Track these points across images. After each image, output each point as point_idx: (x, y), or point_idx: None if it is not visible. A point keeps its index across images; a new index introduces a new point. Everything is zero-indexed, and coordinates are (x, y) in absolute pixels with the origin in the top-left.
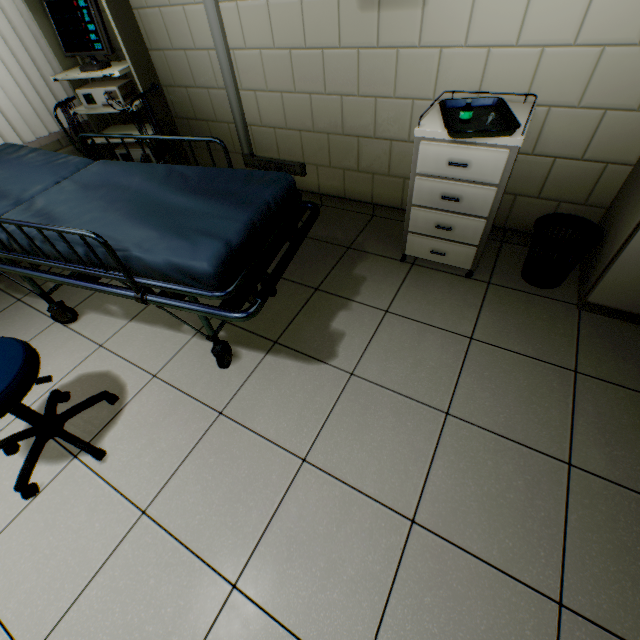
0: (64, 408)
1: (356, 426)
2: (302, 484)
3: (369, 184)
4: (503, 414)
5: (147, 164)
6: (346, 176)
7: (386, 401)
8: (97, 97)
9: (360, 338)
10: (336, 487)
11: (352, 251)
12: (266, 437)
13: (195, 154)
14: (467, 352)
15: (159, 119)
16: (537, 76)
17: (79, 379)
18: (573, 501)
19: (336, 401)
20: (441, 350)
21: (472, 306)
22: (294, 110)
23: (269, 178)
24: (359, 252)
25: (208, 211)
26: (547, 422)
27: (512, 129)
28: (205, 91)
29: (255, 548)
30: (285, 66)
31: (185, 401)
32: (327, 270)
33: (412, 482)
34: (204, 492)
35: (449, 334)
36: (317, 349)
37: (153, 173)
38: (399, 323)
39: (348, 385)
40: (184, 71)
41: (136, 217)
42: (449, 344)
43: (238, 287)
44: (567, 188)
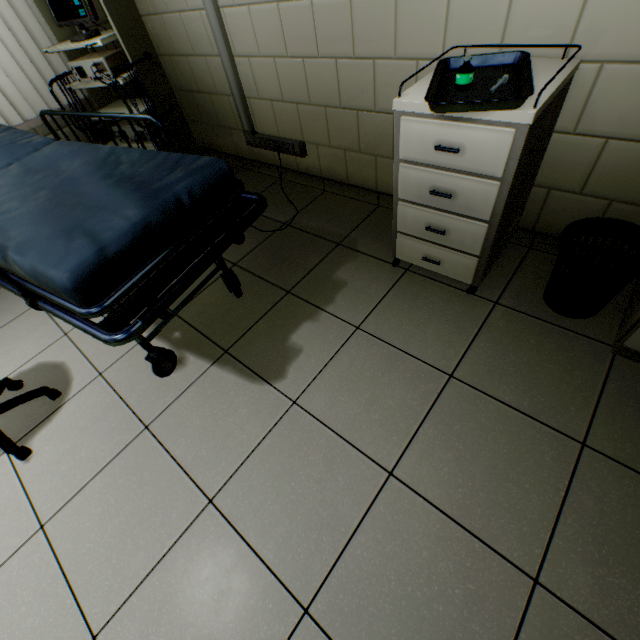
0: (15, 396)
1: (279, 470)
2: (199, 531)
3: (372, 168)
4: (463, 488)
5: (95, 145)
6: (347, 158)
7: (322, 444)
8: (88, 70)
9: (317, 358)
10: (234, 543)
11: (341, 248)
12: (181, 464)
13: (204, 130)
14: (440, 394)
15: (154, 93)
16: (585, 16)
17: (36, 367)
18: (526, 638)
19: (267, 434)
20: (408, 387)
21: (465, 332)
22: (288, 78)
23: (196, 165)
24: (349, 250)
25: (113, 206)
26: (521, 511)
27: (517, 98)
28: (203, 59)
29: (128, 598)
30: (275, 24)
31: (118, 407)
32: (306, 270)
33: (321, 557)
34: (102, 517)
35: (424, 366)
36: (266, 366)
37: (94, 156)
38: (368, 344)
39: (286, 416)
40: (182, 37)
41: (45, 209)
42: (420, 380)
43: (115, 304)
44: (623, 182)
